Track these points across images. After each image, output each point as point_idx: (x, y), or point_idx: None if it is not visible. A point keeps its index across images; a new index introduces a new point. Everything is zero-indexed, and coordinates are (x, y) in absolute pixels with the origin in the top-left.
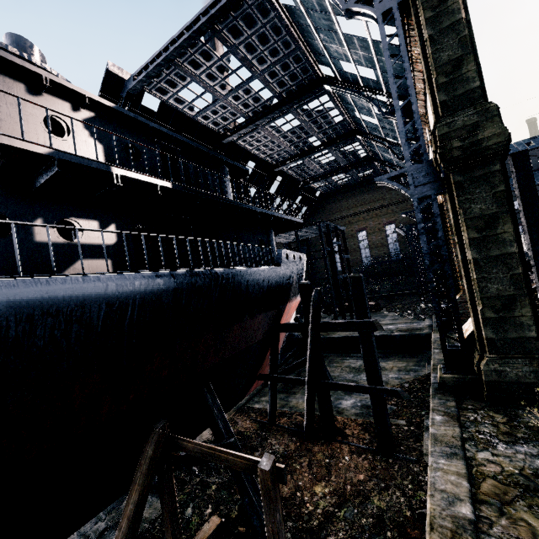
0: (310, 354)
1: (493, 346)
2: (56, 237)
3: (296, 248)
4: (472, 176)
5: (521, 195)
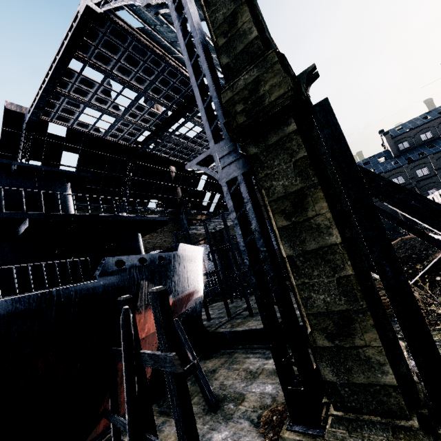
0: (125, 397)
1: (337, 395)
2: None
3: (205, 238)
4: (267, 144)
5: (333, 160)
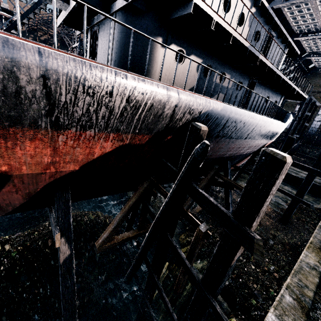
0: None
1: None
2: (218, 80)
3: None
4: None
5: None
